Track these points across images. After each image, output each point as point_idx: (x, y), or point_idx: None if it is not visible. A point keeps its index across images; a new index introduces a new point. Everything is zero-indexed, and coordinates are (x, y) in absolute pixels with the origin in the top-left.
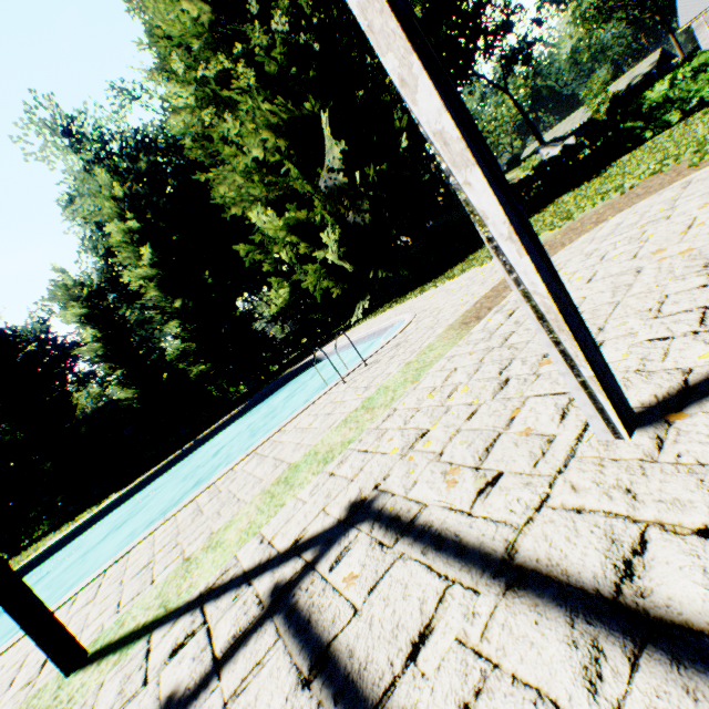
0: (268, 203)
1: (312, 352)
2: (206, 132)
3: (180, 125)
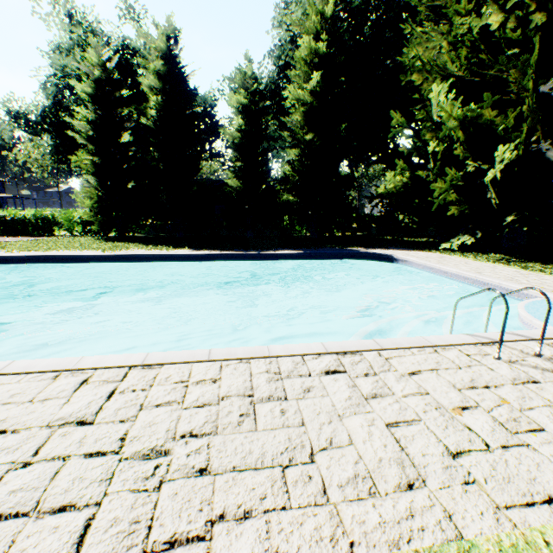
0: (453, 85)
1: (384, 247)
2: None
3: None
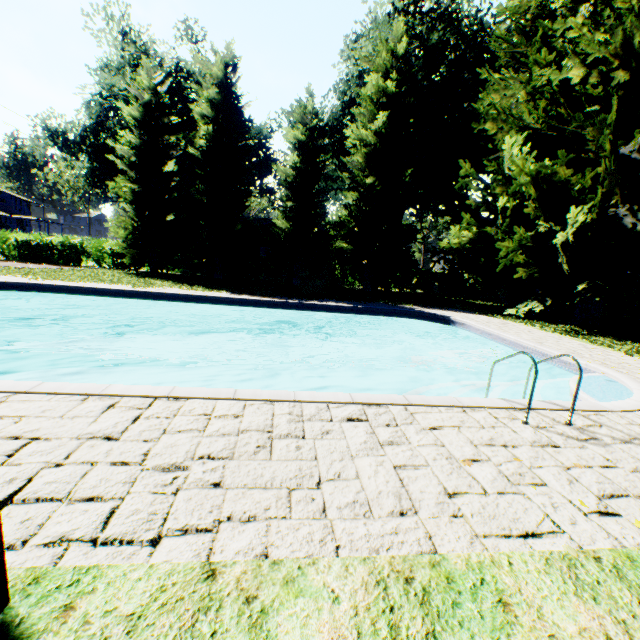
0: (530, 138)
1: (443, 308)
2: (535, 22)
3: (514, 1)
